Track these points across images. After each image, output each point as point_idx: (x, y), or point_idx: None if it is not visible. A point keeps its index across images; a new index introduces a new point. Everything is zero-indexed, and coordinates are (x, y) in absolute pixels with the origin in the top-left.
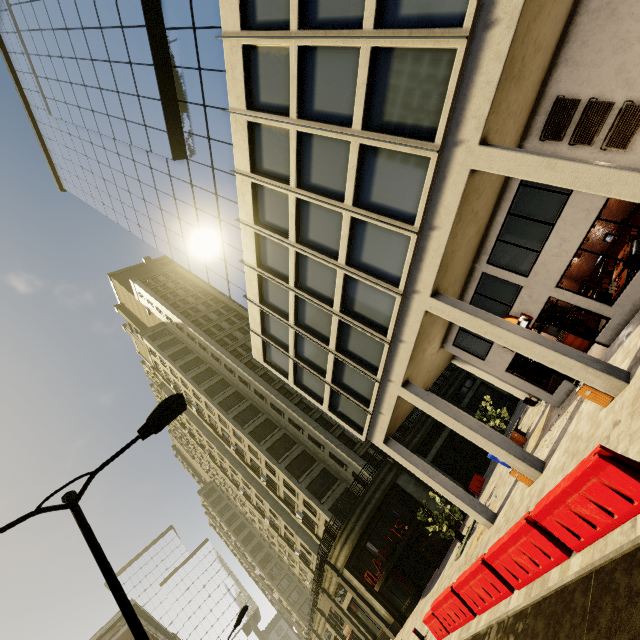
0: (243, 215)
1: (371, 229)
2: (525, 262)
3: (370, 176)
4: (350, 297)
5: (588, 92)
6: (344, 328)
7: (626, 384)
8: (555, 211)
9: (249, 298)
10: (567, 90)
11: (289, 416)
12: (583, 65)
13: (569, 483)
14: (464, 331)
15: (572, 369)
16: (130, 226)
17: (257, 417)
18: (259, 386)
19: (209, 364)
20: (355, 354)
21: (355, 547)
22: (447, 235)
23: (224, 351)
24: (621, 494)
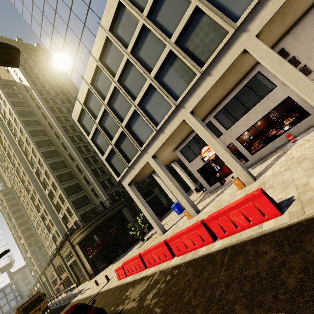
0: (104, 21)
1: (177, 63)
2: (229, 123)
3: (191, 30)
4: (147, 99)
5: (293, 53)
6: (135, 116)
7: (254, 181)
8: (253, 104)
9: (84, 78)
10: (286, 48)
11: (77, 163)
12: (298, 39)
13: (236, 203)
14: (188, 146)
15: (236, 169)
16: (15, 1)
17: (57, 157)
18: (66, 141)
19: (38, 118)
20: (134, 133)
21: (87, 235)
22: (215, 81)
23: (51, 114)
24: (260, 212)
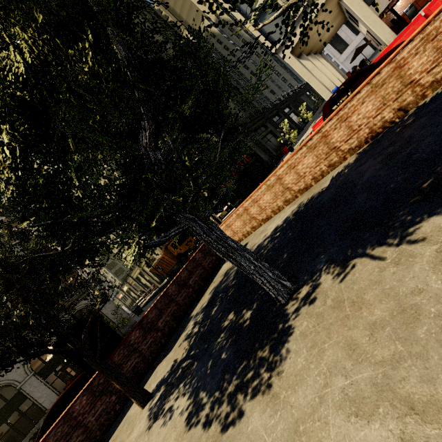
0: None
1: None
2: None
3: None
4: None
5: None
6: None
7: None
8: None
9: None
10: None
11: None
12: None
13: None
14: None
15: None
16: None
17: None
18: None
19: None
20: None
21: None
22: None
23: None
24: None
